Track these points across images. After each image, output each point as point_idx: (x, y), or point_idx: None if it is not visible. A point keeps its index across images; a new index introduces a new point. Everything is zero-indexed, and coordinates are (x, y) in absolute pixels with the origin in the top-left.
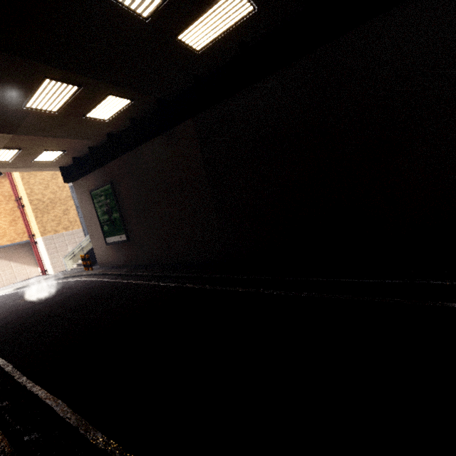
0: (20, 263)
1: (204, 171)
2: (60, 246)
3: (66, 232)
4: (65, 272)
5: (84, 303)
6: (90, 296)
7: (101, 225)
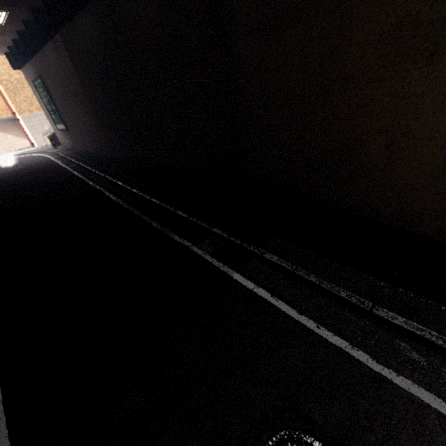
0: (14, 136)
1: (82, 84)
2: (37, 124)
3: (40, 112)
4: (44, 147)
5: (25, 173)
6: (33, 169)
7: (50, 113)
